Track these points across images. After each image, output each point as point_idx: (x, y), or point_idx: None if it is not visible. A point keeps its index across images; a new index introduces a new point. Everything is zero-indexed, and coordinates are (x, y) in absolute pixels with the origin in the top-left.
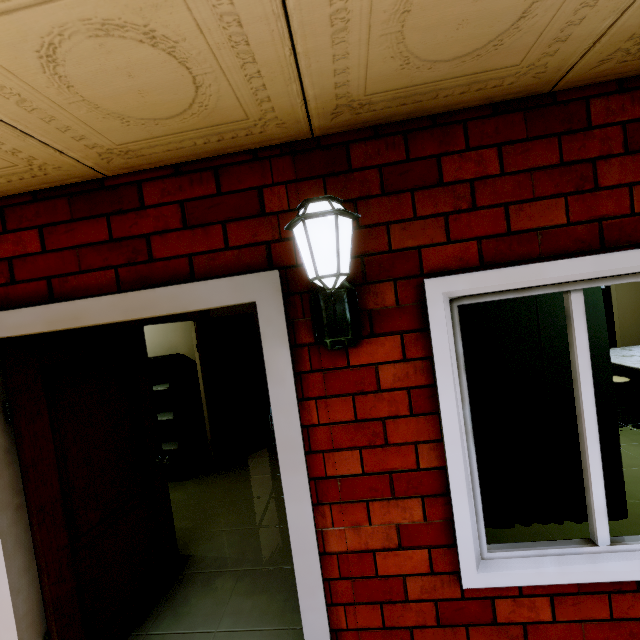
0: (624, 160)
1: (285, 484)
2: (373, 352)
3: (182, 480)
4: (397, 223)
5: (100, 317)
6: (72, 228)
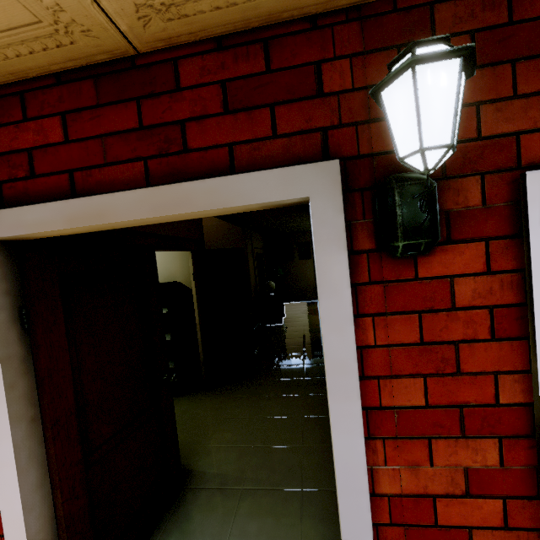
0: None
1: (333, 413)
2: (448, 262)
3: (176, 396)
4: (490, 103)
5: (127, 214)
6: (98, 114)
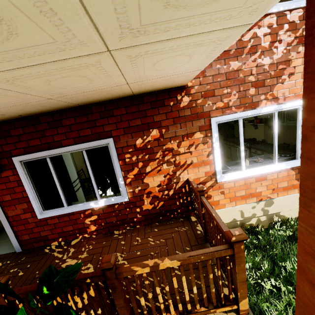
0: (49, 130)
1: None
2: (6, 173)
3: None
4: (3, 145)
5: None
6: None
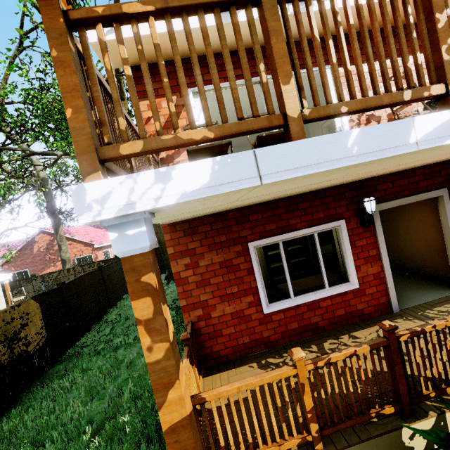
0: None
1: None
2: None
3: None
4: None
5: (410, 201)
6: (399, 181)
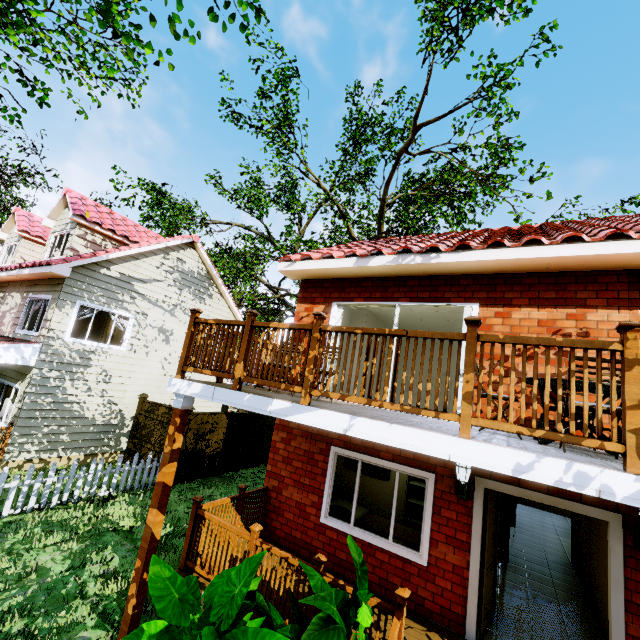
0: None
1: (612, 595)
2: None
3: None
4: None
5: (540, 500)
6: None
